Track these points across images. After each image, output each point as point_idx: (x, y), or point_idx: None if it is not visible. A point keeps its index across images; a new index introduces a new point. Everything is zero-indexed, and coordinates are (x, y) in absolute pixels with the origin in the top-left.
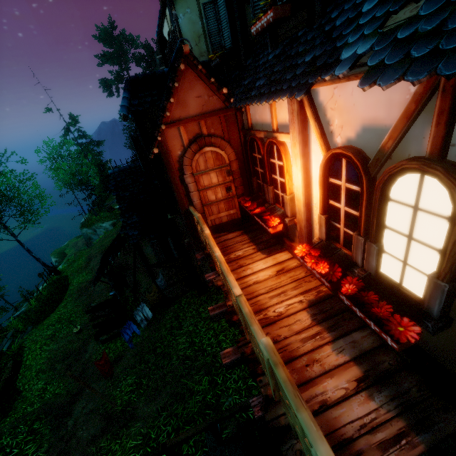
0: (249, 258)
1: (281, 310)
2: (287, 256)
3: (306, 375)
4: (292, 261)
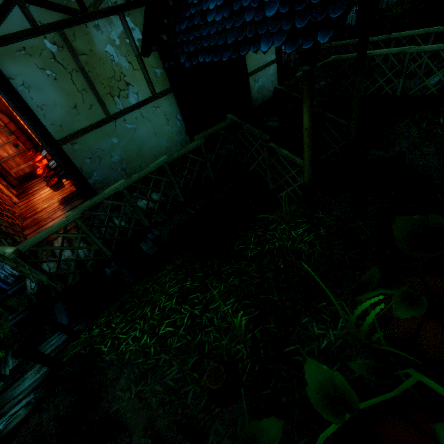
0: (41, 189)
1: (46, 206)
2: (65, 180)
3: (42, 225)
4: (66, 182)
